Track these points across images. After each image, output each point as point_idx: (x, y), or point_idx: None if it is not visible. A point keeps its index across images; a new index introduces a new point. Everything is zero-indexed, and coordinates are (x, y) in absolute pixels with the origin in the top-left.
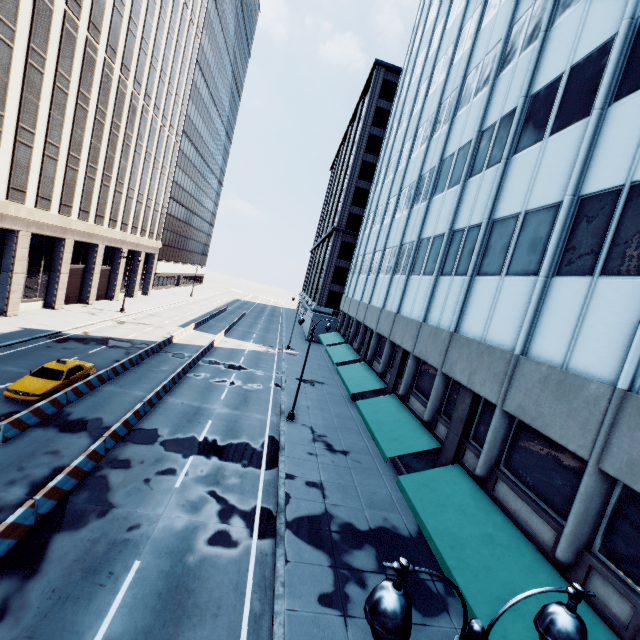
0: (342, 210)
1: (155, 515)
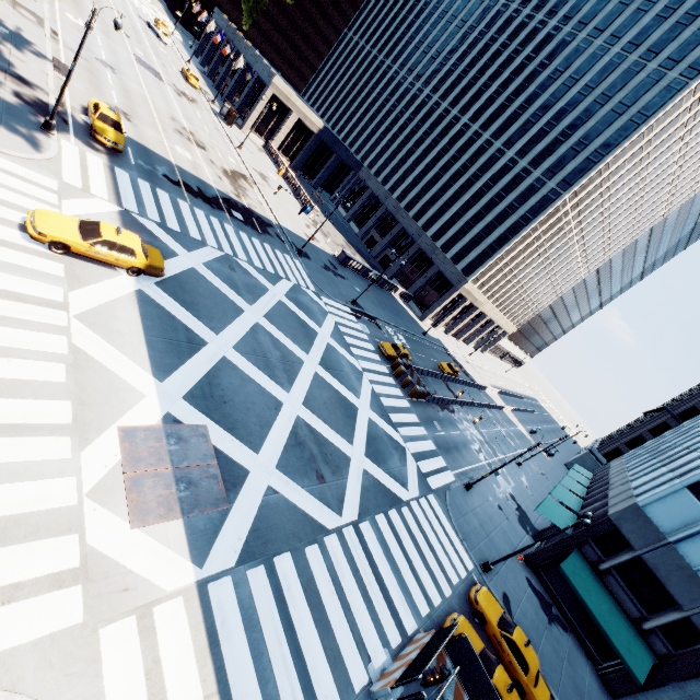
0: (687, 399)
1: (464, 430)
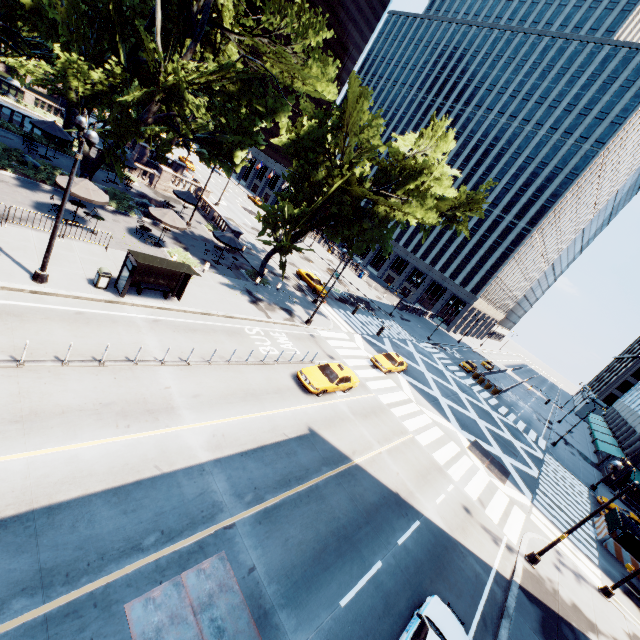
0: None
1: (523, 407)
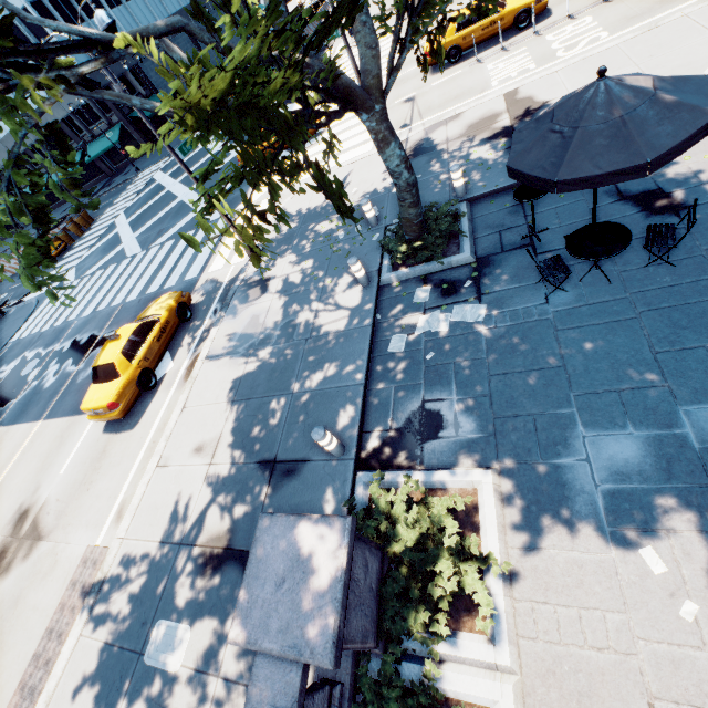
0: None
1: None
